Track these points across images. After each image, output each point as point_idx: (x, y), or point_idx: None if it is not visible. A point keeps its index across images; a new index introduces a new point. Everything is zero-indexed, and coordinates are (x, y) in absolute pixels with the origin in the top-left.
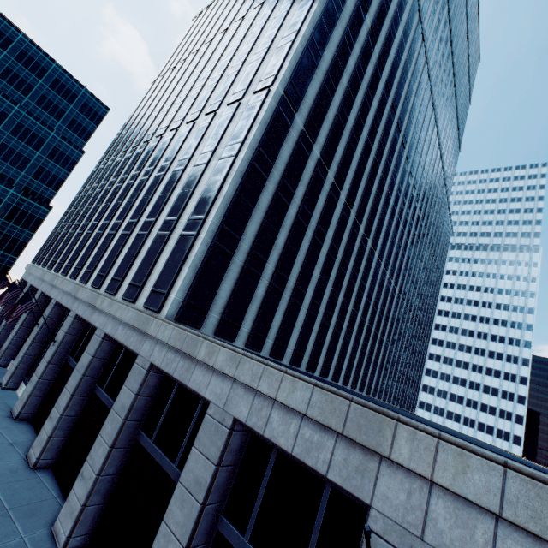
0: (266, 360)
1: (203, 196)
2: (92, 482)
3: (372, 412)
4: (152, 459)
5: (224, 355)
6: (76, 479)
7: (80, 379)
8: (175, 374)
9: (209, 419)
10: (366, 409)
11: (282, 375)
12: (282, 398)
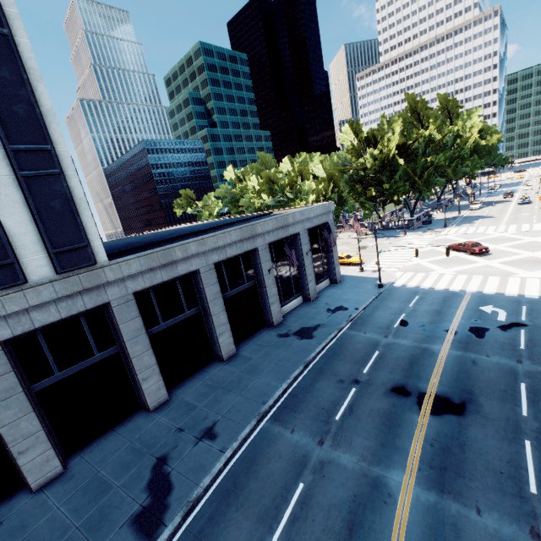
0: (214, 234)
1: (4, 109)
2: (158, 368)
3: (252, 226)
4: (171, 327)
5: (195, 246)
6: (142, 386)
7: (25, 395)
8: (166, 279)
9: (204, 274)
10: (251, 226)
11: (225, 234)
12: (229, 241)
